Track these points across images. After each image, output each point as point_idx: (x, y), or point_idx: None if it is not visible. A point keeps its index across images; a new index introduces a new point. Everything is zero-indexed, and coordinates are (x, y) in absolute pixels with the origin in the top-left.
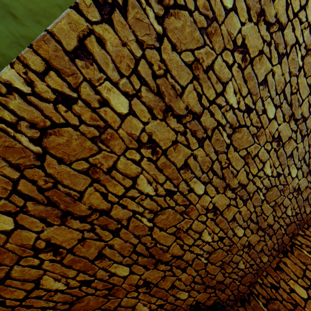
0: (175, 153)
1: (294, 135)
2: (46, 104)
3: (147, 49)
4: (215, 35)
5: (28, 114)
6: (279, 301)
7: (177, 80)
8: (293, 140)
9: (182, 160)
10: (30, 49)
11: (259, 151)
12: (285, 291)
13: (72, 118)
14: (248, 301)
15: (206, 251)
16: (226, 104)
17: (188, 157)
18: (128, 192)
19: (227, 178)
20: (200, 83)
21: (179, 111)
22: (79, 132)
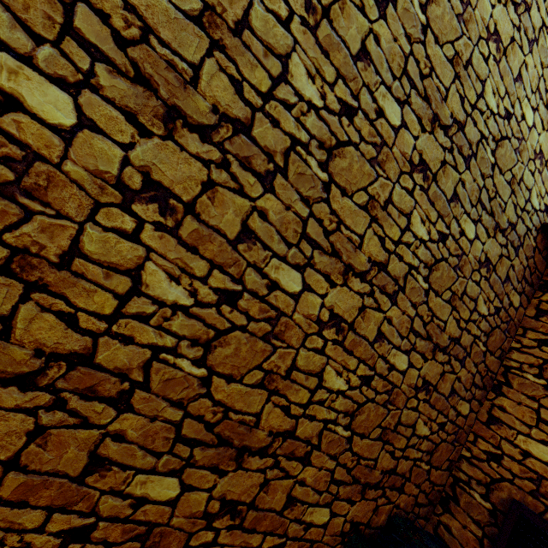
0: (215, 209)
1: (449, 158)
2: None
3: None
4: None
5: None
6: (508, 481)
7: (176, 51)
8: (450, 167)
9: (236, 223)
10: None
11: (392, 192)
12: (515, 459)
13: None
14: (454, 498)
15: (342, 412)
16: (298, 100)
17: (248, 214)
18: (127, 304)
19: (342, 252)
20: (230, 56)
21: (199, 117)
22: None
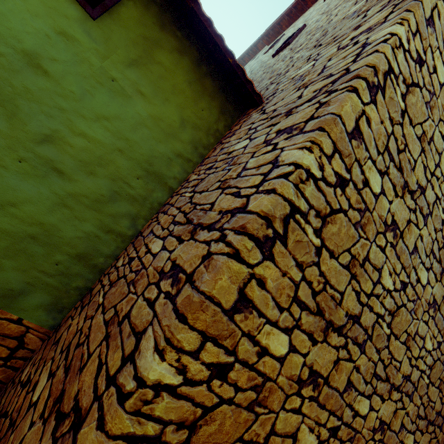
0: (337, 375)
1: None
2: (198, 387)
3: (307, 268)
4: (368, 223)
5: (176, 412)
6: None
7: (335, 288)
8: None
9: (344, 380)
10: (184, 326)
11: (418, 326)
12: None
13: (226, 390)
14: None
15: None
16: (383, 290)
17: (351, 372)
18: None
19: (390, 376)
20: (357, 280)
21: (339, 322)
22: (234, 404)
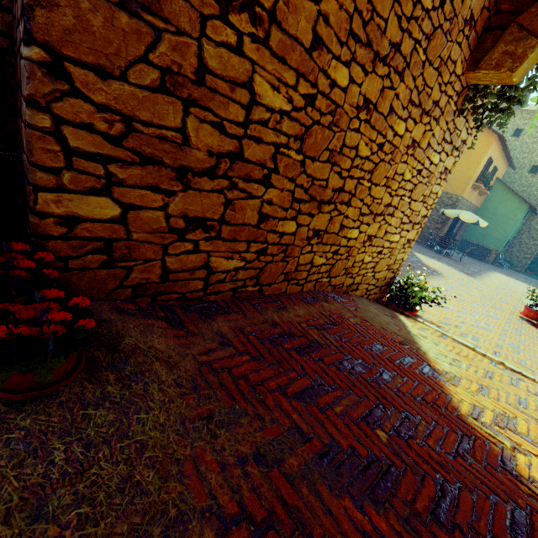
0: None
1: None
2: None
3: None
4: None
5: None
6: None
7: None
8: None
9: None
10: None
11: None
12: None
13: None
14: None
15: None
16: None
17: None
18: None
19: None
20: None
21: None
22: None
